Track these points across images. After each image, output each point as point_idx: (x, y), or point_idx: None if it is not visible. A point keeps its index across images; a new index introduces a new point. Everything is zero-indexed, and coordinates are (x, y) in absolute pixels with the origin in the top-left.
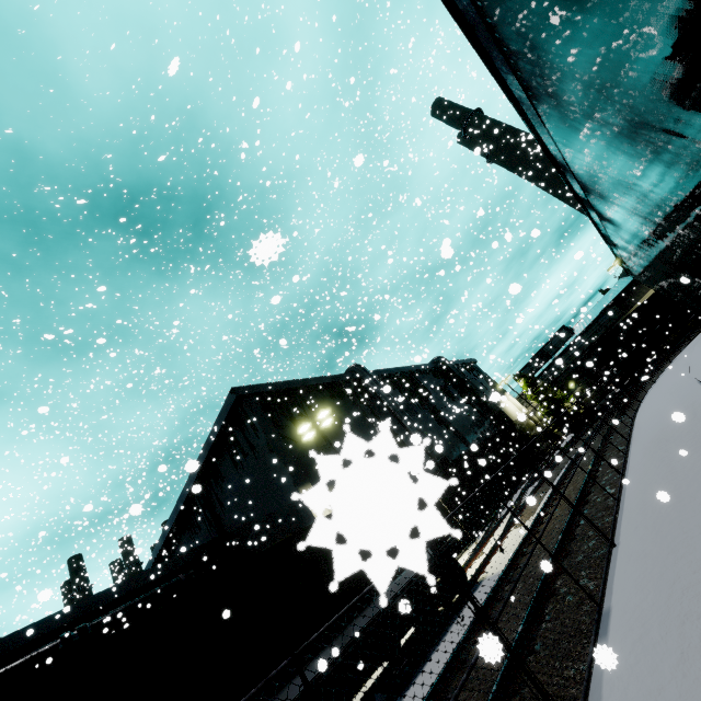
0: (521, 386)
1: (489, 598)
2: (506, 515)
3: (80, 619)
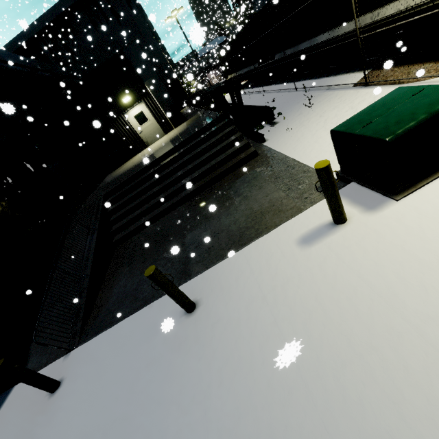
0: None
1: None
2: None
3: None
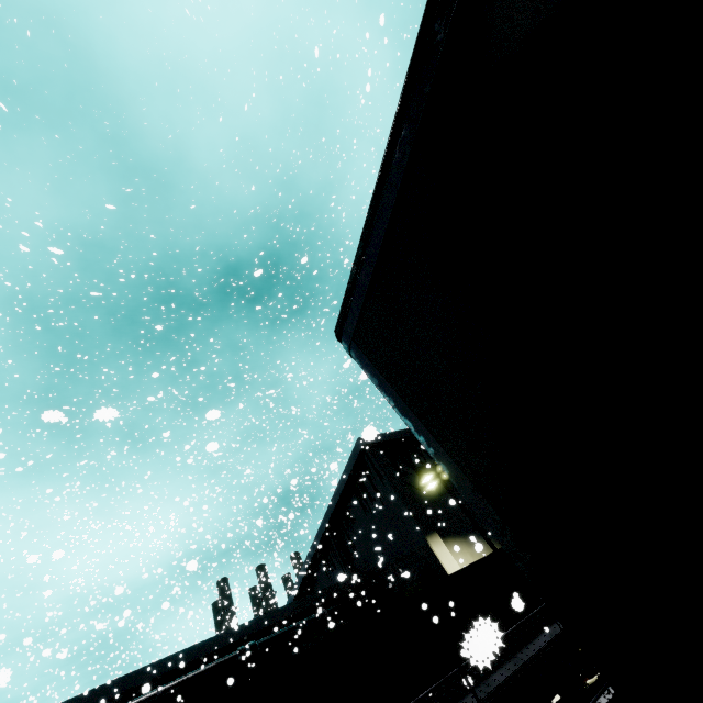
0: None
1: None
2: None
3: (250, 636)
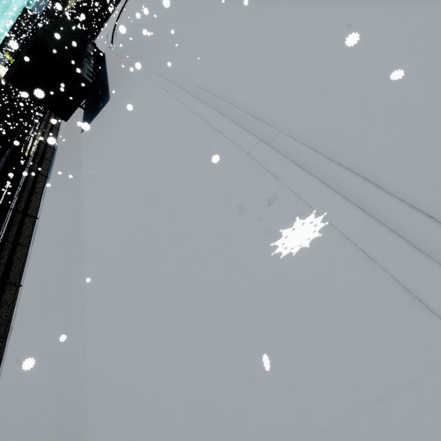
0: (9, 58)
1: (36, 152)
2: (31, 138)
3: None
